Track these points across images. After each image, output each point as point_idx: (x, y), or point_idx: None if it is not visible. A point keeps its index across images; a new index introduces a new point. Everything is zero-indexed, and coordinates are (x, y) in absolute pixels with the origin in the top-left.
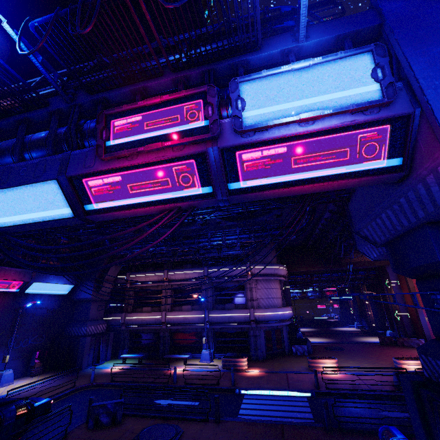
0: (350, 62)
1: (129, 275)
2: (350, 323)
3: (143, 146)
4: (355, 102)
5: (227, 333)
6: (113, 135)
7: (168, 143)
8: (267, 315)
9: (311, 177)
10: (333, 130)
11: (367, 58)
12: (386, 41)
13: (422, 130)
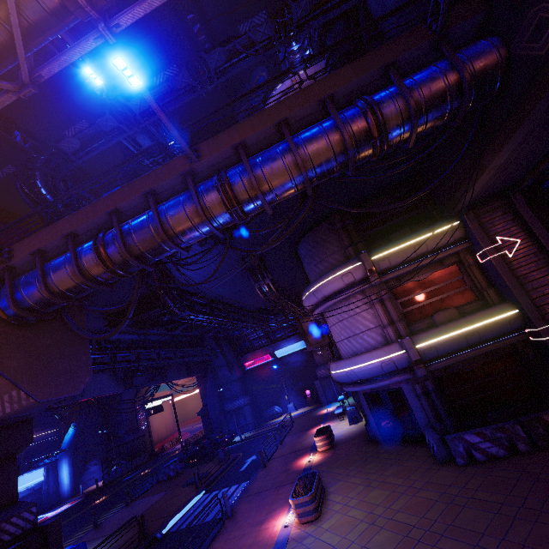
0: None
1: None
2: None
3: None
4: None
5: None
6: None
7: None
8: (334, 374)
9: None
10: None
11: None
12: None
13: None
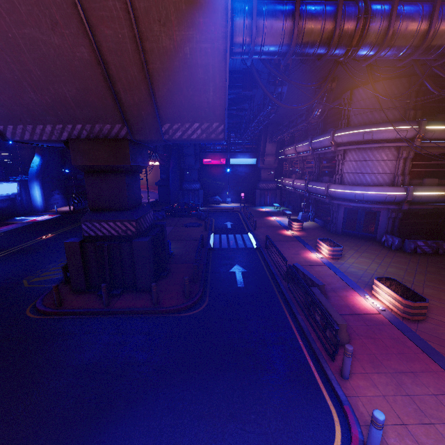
0: None
1: (284, 149)
2: None
3: None
4: None
5: (323, 204)
6: None
7: None
8: (337, 192)
9: None
10: None
11: None
12: None
13: None
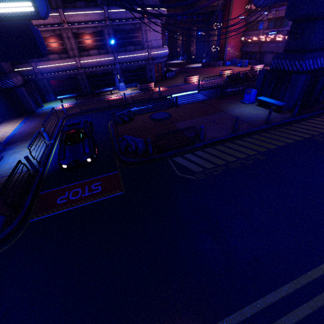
0: None
1: None
2: (173, 58)
3: None
4: None
5: (130, 70)
6: None
7: None
8: (159, 53)
9: None
10: None
11: None
12: None
13: None
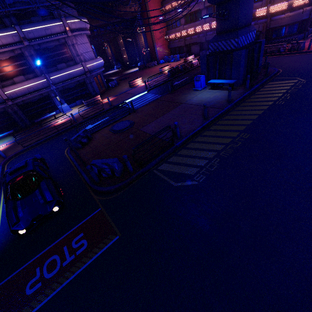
0: None
1: None
2: (108, 69)
3: None
4: None
5: (69, 89)
6: None
7: None
8: (94, 65)
9: None
10: None
11: None
12: None
13: None
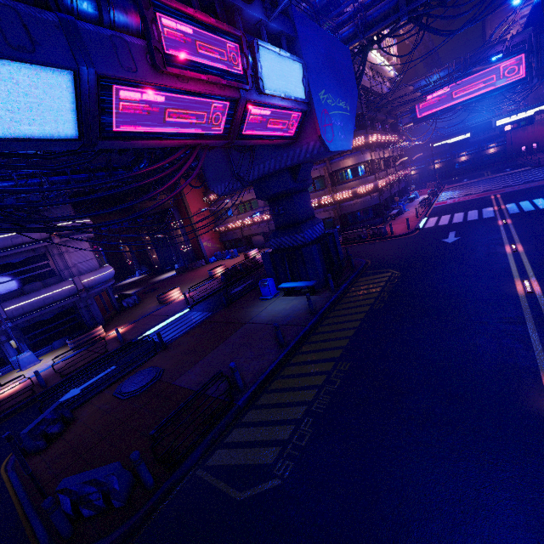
0: (297, 66)
1: None
2: (125, 276)
3: (205, 75)
4: (298, 96)
5: (42, 322)
6: (166, 39)
7: (224, 82)
8: (97, 278)
9: (271, 135)
10: (288, 109)
11: (301, 68)
12: (296, 53)
13: (309, 121)
